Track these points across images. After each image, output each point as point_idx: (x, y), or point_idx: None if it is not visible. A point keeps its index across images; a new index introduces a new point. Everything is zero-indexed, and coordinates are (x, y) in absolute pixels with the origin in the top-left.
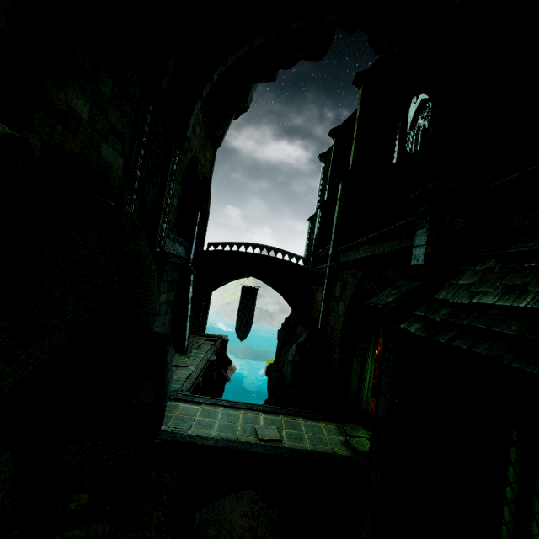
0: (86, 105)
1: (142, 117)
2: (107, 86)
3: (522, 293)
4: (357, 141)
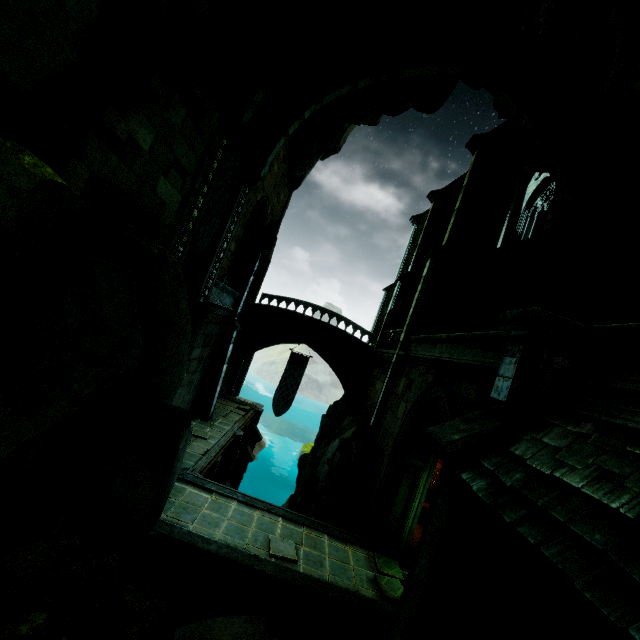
0: (150, 135)
1: (213, 151)
2: (179, 115)
3: (617, 488)
4: (458, 213)
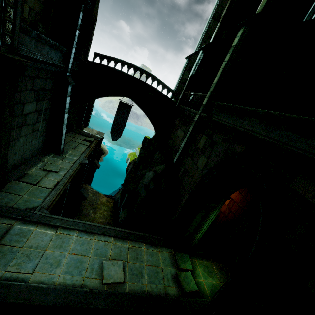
0: None
1: None
2: None
3: None
4: None
